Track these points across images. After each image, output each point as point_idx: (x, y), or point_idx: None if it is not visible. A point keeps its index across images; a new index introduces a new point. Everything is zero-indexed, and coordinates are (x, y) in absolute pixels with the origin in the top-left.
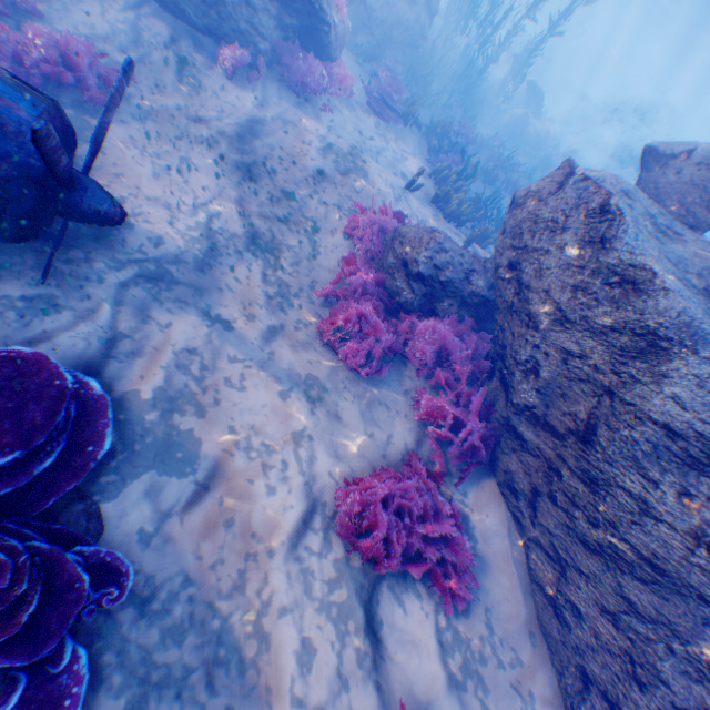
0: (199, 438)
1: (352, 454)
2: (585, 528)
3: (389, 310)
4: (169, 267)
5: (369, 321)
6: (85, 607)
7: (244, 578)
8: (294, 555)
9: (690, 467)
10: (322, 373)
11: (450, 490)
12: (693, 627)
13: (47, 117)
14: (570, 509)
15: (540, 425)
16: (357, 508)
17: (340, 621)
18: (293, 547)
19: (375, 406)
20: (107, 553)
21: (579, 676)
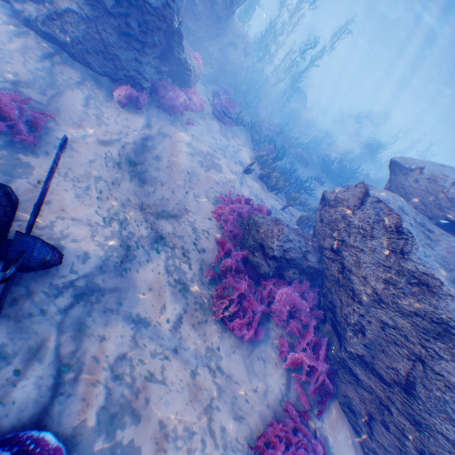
0: (138, 446)
1: (248, 413)
2: (413, 453)
3: (253, 278)
4: (96, 280)
5: (245, 295)
6: None
7: None
8: None
9: None
10: (217, 344)
11: (313, 420)
12: None
13: None
14: (400, 436)
15: (370, 370)
16: None
17: None
18: None
19: (256, 362)
20: None
21: None
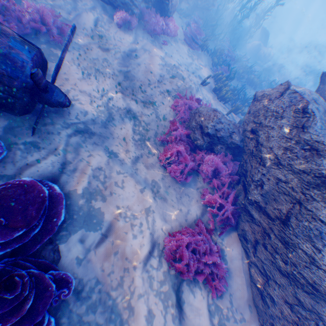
0: (103, 212)
1: (172, 219)
2: (280, 263)
3: (191, 148)
4: (89, 126)
5: (182, 154)
6: (54, 299)
7: (123, 280)
8: (145, 268)
9: None
10: (159, 179)
11: (216, 237)
12: None
13: (35, 57)
14: (274, 253)
15: (262, 212)
16: (174, 248)
17: (165, 300)
18: (144, 264)
19: (183, 196)
20: (63, 273)
21: None
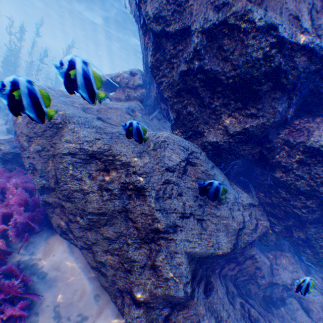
0: None
1: None
2: (82, 221)
3: None
4: None
5: None
6: None
7: None
8: None
9: (88, 164)
10: None
11: (19, 258)
12: (126, 226)
13: None
14: (75, 218)
15: (51, 191)
16: None
17: None
18: None
19: None
20: None
21: (120, 294)
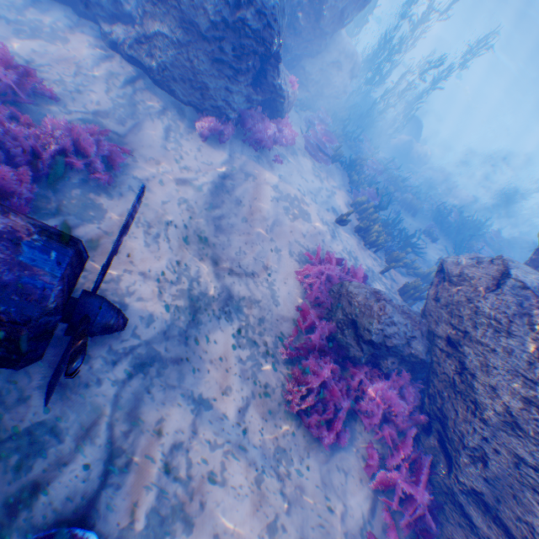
0: None
1: None
2: None
3: (339, 361)
4: (158, 347)
5: (328, 385)
6: None
7: None
8: None
9: None
10: (289, 442)
11: None
12: None
13: (69, 270)
14: None
15: (491, 516)
16: None
17: None
18: None
19: (334, 472)
20: None
21: None
